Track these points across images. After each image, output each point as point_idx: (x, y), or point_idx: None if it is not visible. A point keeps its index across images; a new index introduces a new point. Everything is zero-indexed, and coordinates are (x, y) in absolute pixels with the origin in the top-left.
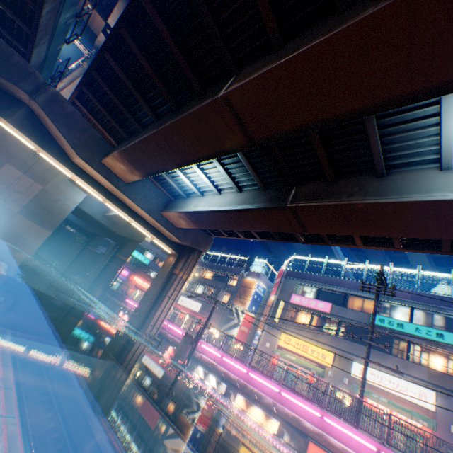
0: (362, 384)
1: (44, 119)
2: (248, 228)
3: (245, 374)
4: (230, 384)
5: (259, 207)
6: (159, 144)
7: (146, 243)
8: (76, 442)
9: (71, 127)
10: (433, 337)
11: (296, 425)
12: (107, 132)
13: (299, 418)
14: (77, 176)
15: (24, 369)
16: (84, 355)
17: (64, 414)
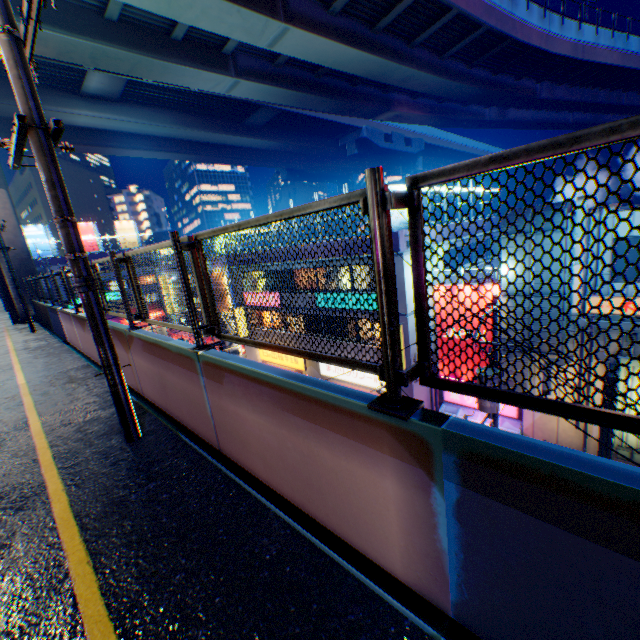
0: None
1: None
2: None
3: None
4: None
5: None
6: None
7: None
8: None
9: None
10: (374, 307)
11: None
12: None
13: None
14: None
15: None
16: None
17: None
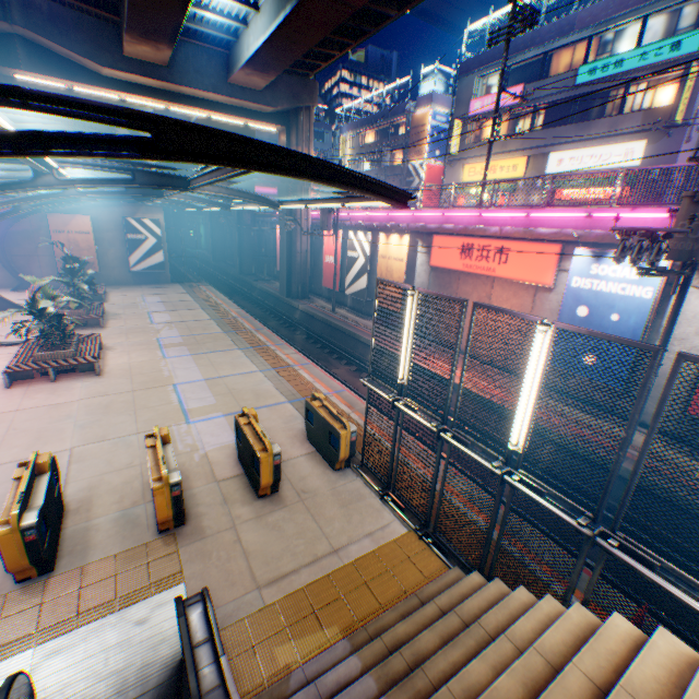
0: (485, 169)
1: (42, 43)
2: (311, 44)
3: (388, 218)
4: (377, 233)
5: (290, 11)
6: (145, 1)
7: (273, 138)
8: (290, 317)
9: (66, 33)
10: (664, 57)
11: (423, 232)
12: (96, 9)
13: (425, 226)
14: (122, 94)
15: (232, 298)
16: (274, 279)
17: (275, 310)
